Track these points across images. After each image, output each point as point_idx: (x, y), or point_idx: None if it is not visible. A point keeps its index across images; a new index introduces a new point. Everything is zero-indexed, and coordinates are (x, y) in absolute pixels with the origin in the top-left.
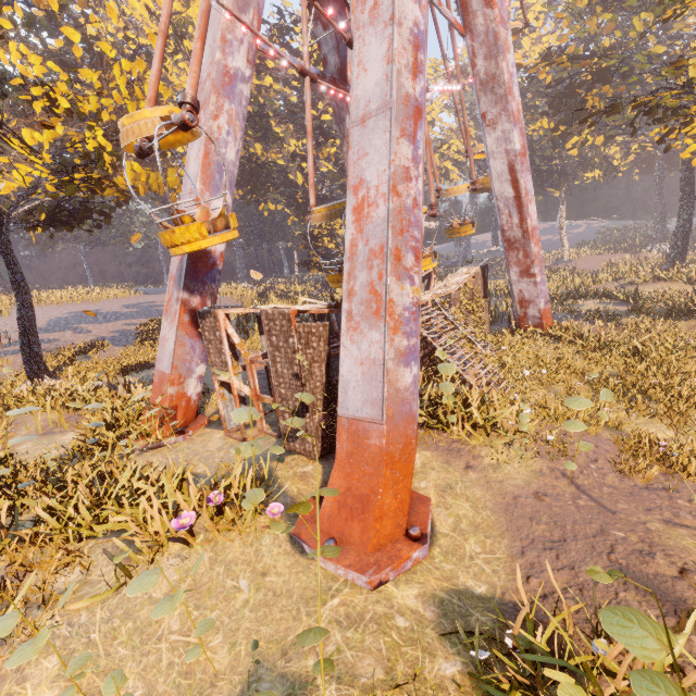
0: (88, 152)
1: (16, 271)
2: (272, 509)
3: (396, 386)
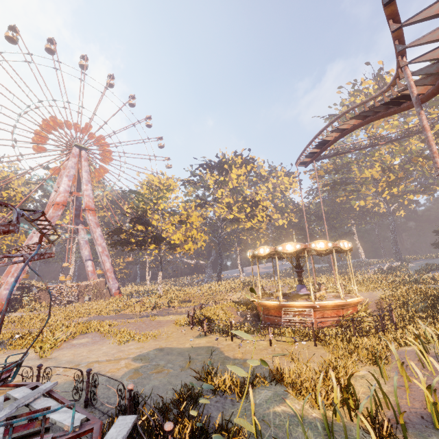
0: (1, 248)
1: None
2: None
3: (2, 293)
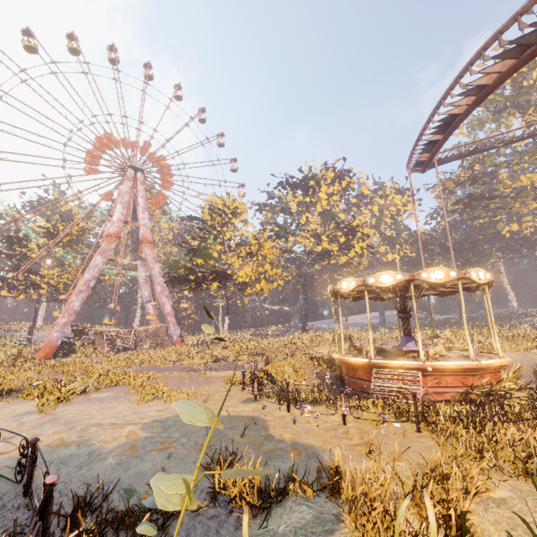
0: (58, 287)
1: (37, 313)
2: (26, 354)
3: (52, 335)
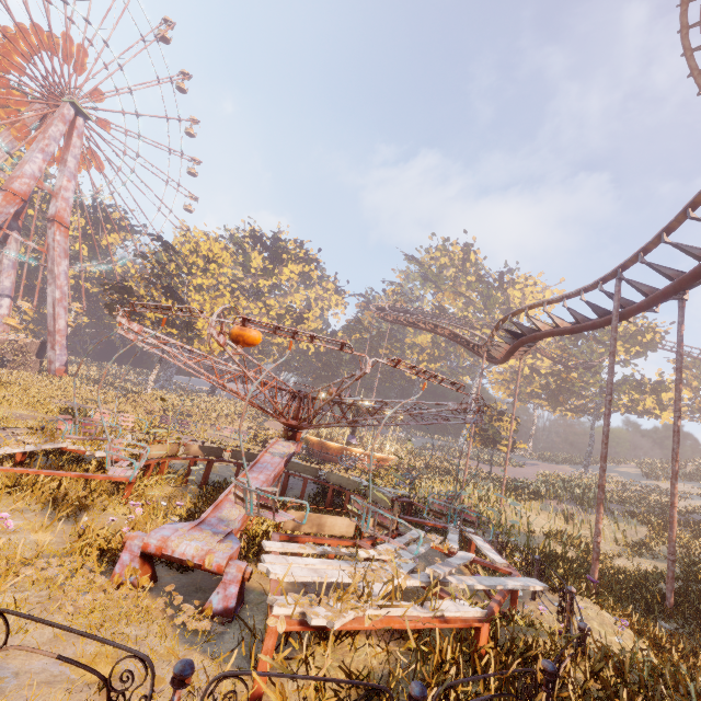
0: None
1: None
2: None
3: None
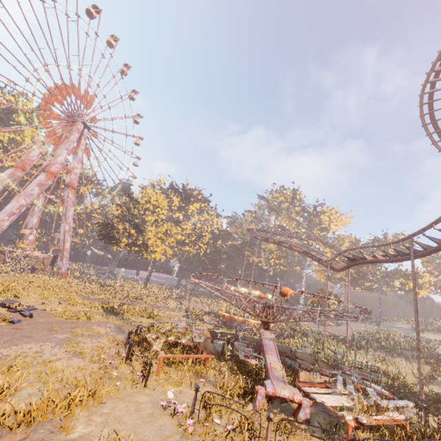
0: None
1: None
2: None
3: None
